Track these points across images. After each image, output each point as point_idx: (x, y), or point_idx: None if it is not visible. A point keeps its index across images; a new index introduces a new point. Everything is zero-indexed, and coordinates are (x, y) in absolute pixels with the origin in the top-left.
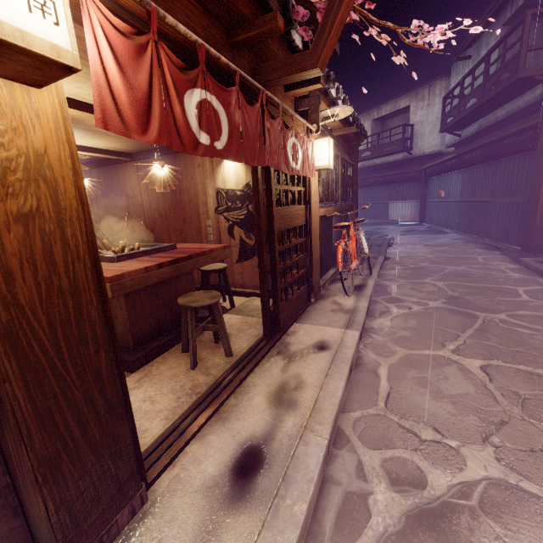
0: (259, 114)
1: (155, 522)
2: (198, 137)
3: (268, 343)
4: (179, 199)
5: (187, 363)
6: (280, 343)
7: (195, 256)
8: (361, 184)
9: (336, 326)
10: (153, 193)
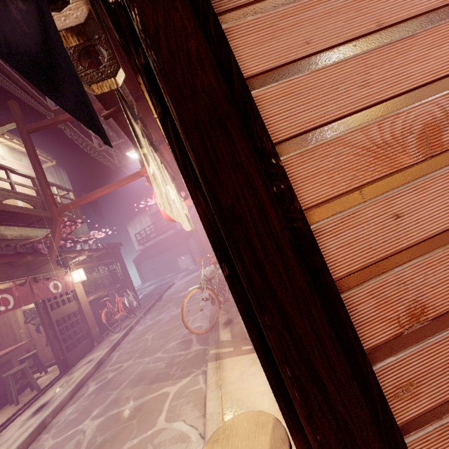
0: (28, 286)
1: (1, 437)
2: (0, 309)
3: (62, 374)
4: None
5: (14, 406)
6: (69, 371)
7: (10, 351)
8: (157, 253)
9: (102, 350)
10: None
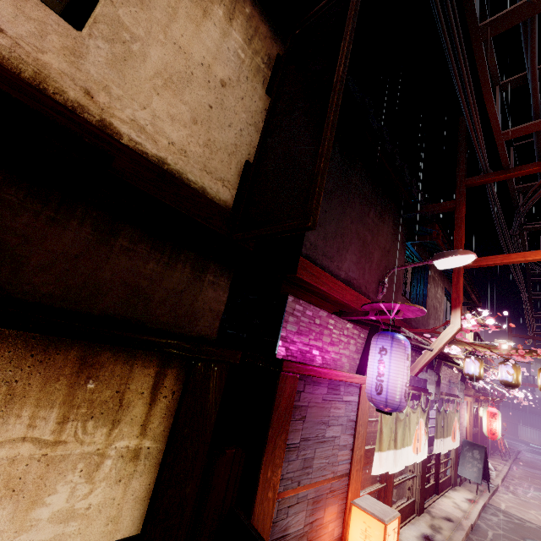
0: None
1: None
2: None
3: None
4: None
5: None
6: None
7: None
8: None
9: (501, 464)
10: None
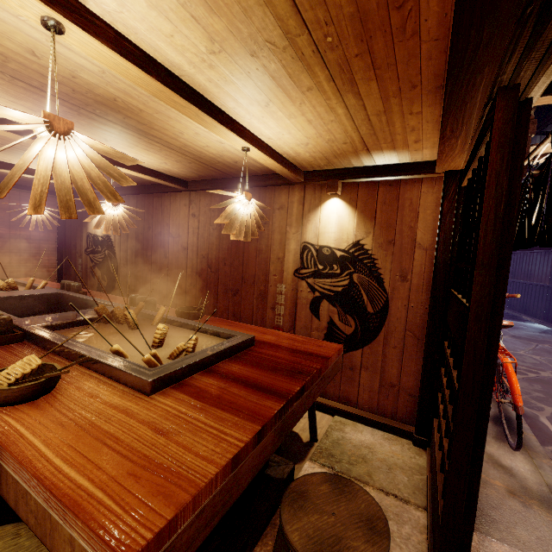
0: None
1: None
2: None
3: None
4: (241, 249)
5: None
6: None
7: (308, 384)
8: None
9: None
10: (205, 234)
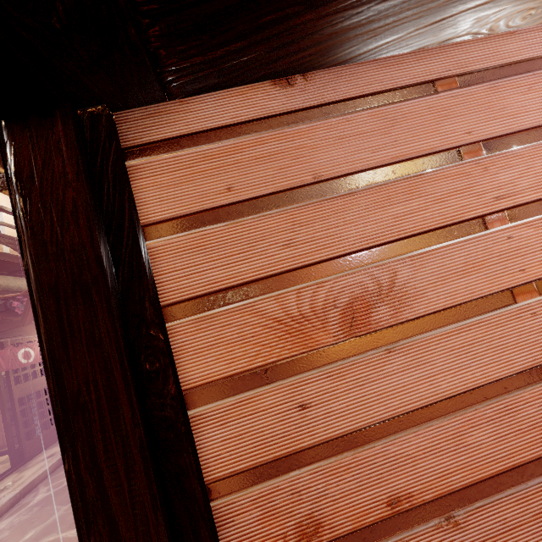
0: None
1: None
2: None
3: (12, 469)
4: None
5: None
6: (23, 466)
7: None
8: None
9: None
10: None
